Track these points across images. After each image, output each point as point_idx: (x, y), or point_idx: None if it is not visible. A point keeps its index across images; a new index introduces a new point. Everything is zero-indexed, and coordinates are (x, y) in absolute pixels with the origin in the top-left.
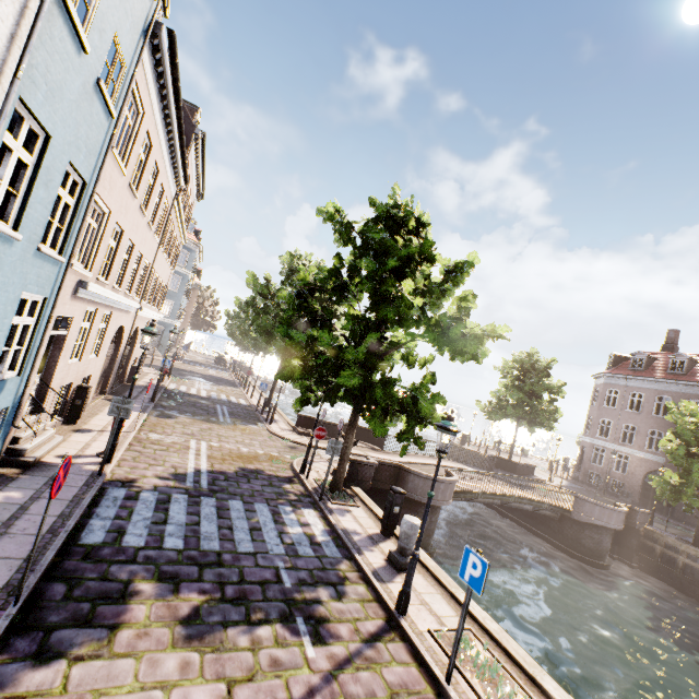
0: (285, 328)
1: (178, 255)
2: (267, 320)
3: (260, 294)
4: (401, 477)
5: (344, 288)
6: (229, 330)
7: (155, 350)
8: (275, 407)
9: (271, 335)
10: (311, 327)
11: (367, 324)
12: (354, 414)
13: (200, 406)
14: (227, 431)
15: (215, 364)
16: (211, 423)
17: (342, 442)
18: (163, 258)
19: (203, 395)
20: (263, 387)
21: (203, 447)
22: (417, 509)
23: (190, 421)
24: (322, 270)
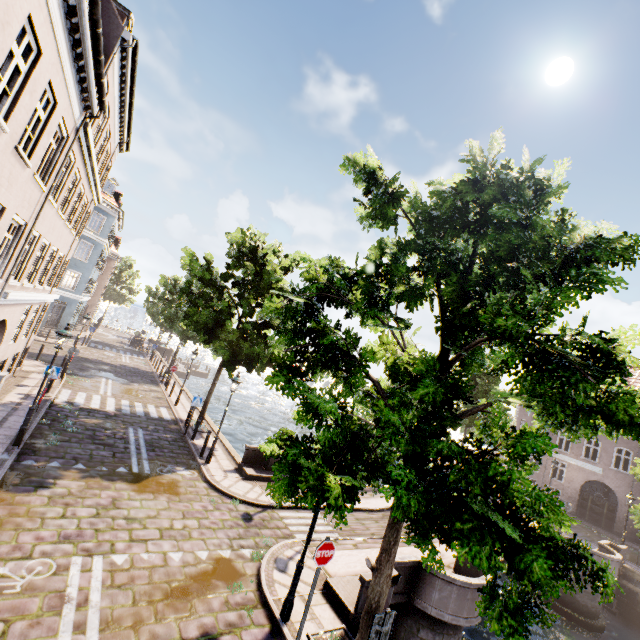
0: (285, 374)
1: (87, 217)
2: (208, 315)
3: (199, 278)
4: (421, 582)
5: (384, 302)
6: (150, 309)
7: (52, 330)
8: (216, 439)
9: (211, 334)
10: (328, 369)
11: (458, 384)
12: (395, 529)
13: (102, 438)
14: (144, 502)
15: (130, 345)
16: (117, 482)
17: (393, 613)
18: (58, 218)
19: (110, 410)
20: (197, 401)
21: (95, 581)
22: (443, 629)
23: (80, 486)
24: (333, 263)
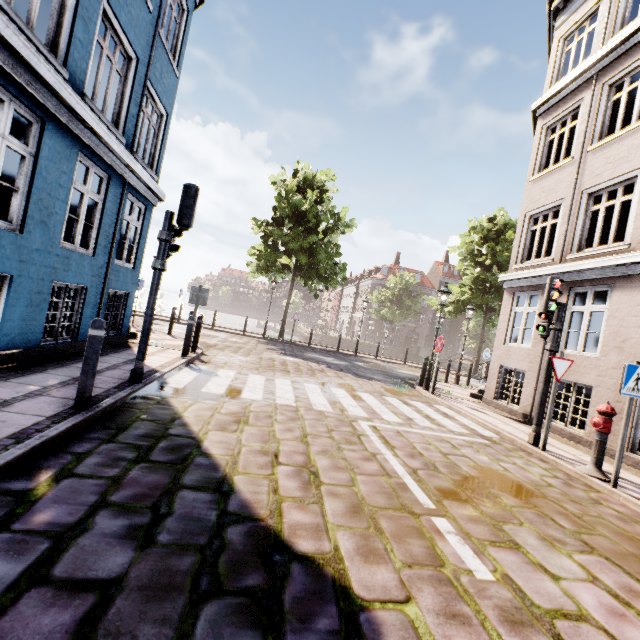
0: None
1: None
2: None
3: None
4: None
5: None
6: None
7: None
8: None
9: None
10: None
11: None
12: None
13: None
14: None
15: None
16: None
17: None
18: None
19: None
20: None
21: None
22: None
23: None
24: None
